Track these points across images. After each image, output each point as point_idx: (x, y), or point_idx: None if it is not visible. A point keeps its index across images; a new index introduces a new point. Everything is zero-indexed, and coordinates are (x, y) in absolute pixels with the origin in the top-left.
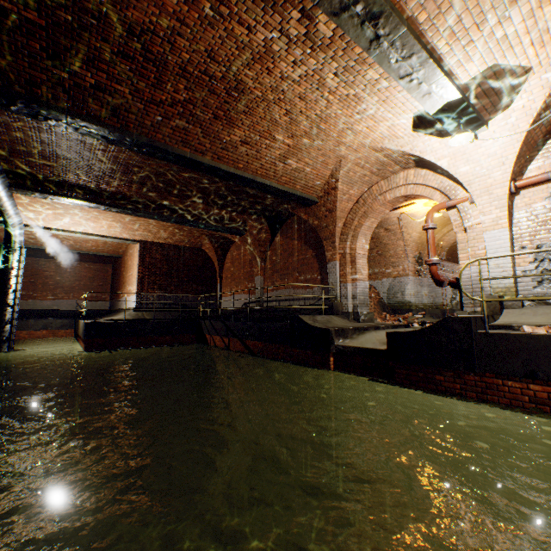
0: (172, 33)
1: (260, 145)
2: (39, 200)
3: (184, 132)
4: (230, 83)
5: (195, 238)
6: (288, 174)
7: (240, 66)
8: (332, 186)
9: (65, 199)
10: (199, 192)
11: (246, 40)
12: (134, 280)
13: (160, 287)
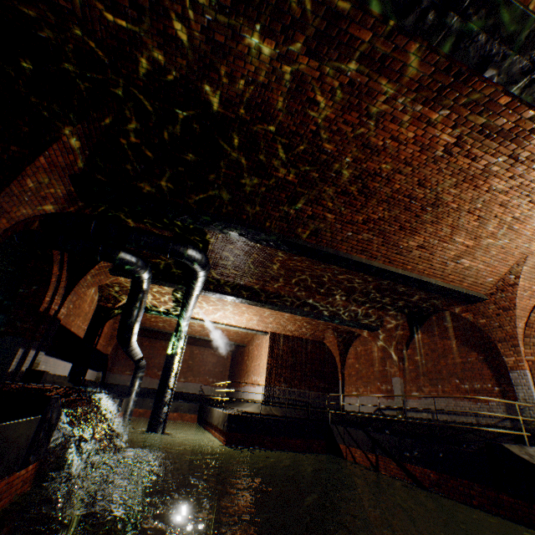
0: (393, 172)
1: (435, 247)
2: (209, 298)
3: (366, 242)
4: (428, 200)
5: (320, 331)
6: (457, 272)
7: (446, 187)
8: (509, 282)
9: (235, 298)
10: (346, 290)
11: (464, 167)
12: (262, 370)
13: (285, 380)
